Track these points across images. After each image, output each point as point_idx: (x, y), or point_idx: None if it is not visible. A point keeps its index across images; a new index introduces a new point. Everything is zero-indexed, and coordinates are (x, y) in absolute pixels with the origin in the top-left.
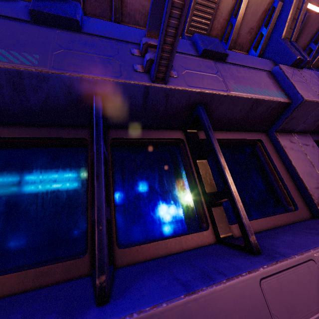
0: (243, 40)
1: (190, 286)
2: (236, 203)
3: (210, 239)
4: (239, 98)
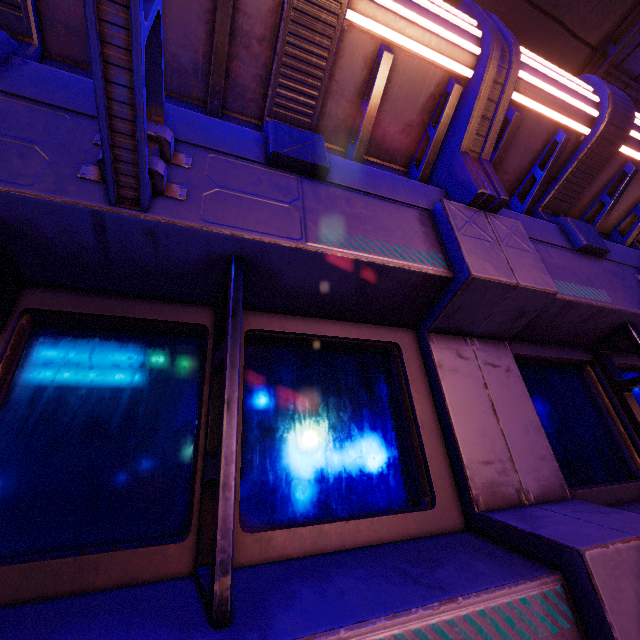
0: (395, 144)
1: None
2: (220, 490)
3: (177, 566)
4: (328, 257)
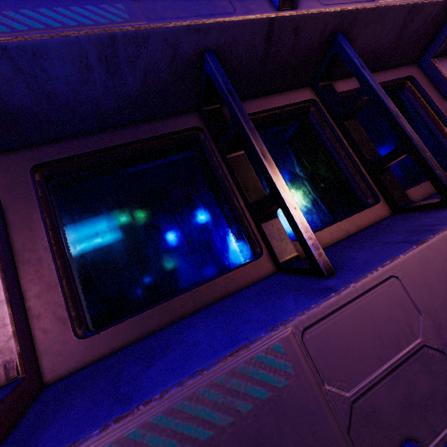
0: None
1: (413, 241)
2: (422, 154)
3: (385, 212)
4: (391, 9)
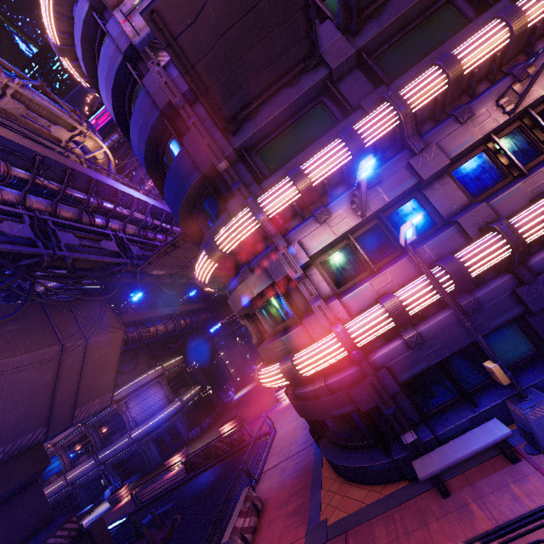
0: (539, 35)
1: None
2: None
3: None
4: None
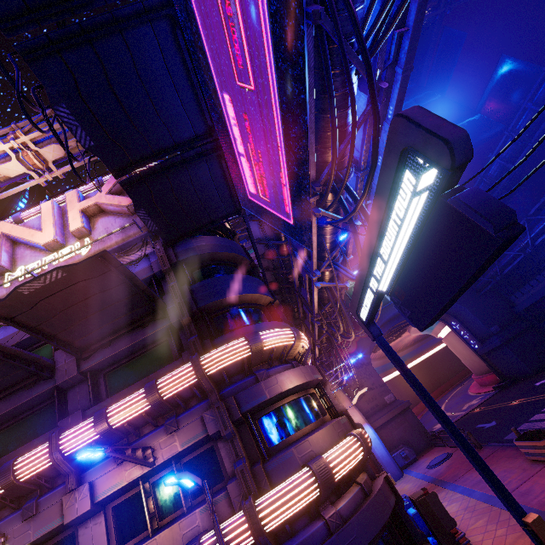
0: (59, 472)
1: None
2: None
3: None
4: (38, 538)
